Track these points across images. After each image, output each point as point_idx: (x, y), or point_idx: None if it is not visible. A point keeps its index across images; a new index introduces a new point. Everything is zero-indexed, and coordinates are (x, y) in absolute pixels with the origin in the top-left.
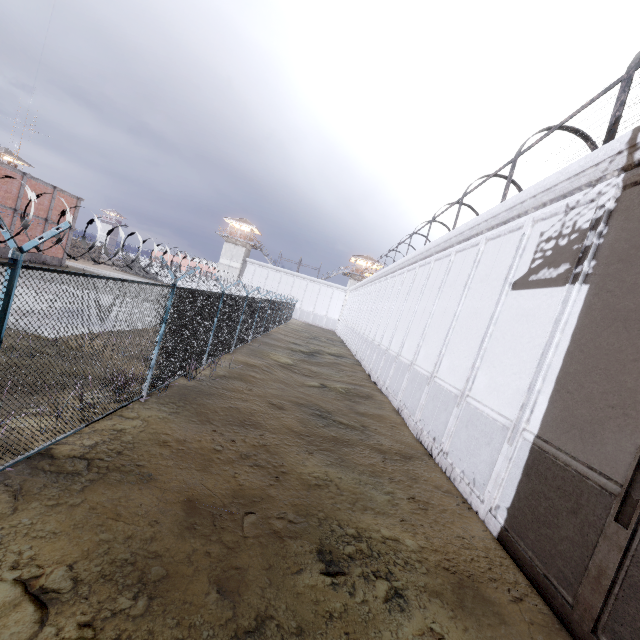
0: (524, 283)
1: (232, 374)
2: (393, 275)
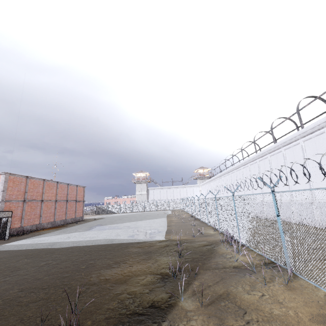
0: None
1: None
2: (238, 169)
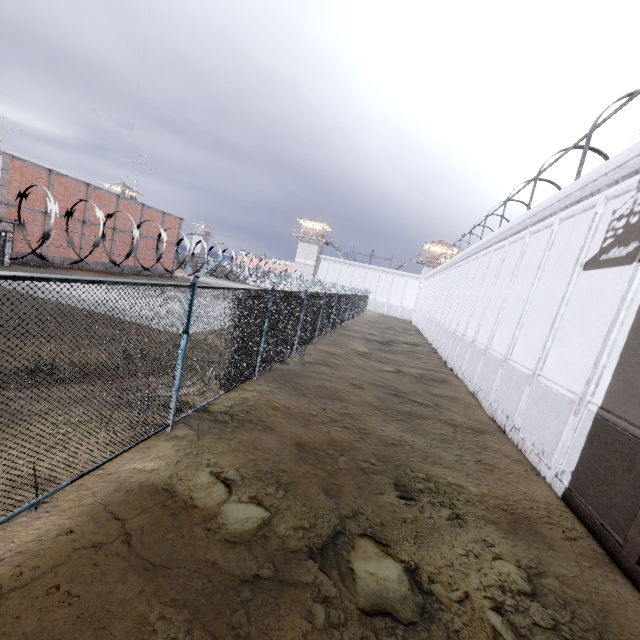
0: (595, 263)
1: (317, 361)
2: (468, 260)
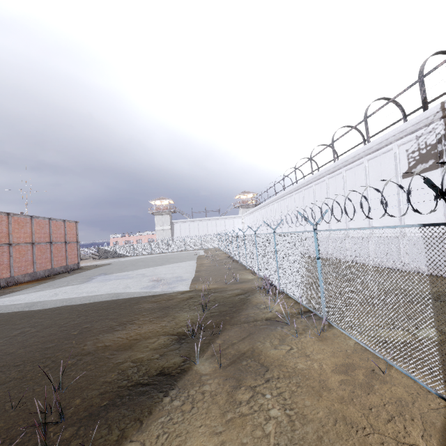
0: (409, 174)
1: None
2: (290, 195)
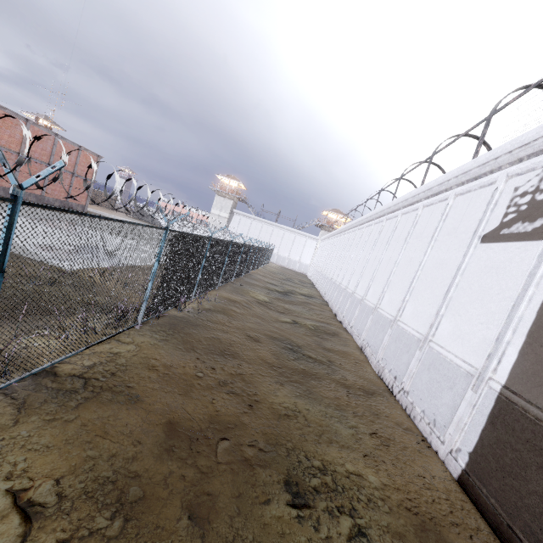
0: (495, 236)
1: (216, 308)
2: (361, 227)
